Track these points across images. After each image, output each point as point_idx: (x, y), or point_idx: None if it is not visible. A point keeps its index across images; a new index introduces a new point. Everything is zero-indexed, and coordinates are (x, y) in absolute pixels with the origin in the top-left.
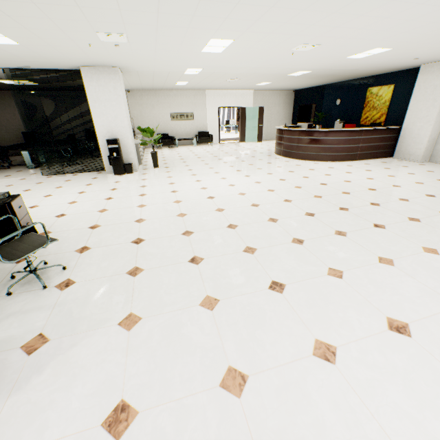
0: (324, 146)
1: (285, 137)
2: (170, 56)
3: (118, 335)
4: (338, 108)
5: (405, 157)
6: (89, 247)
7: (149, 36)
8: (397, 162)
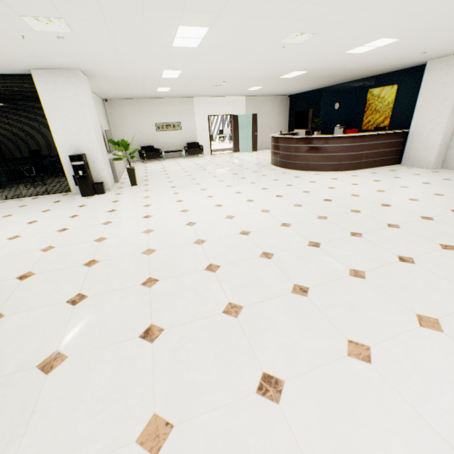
0: (325, 155)
1: (281, 146)
2: (136, 53)
3: None
4: (337, 112)
5: (414, 163)
6: (1, 313)
7: (96, 22)
8: (406, 170)
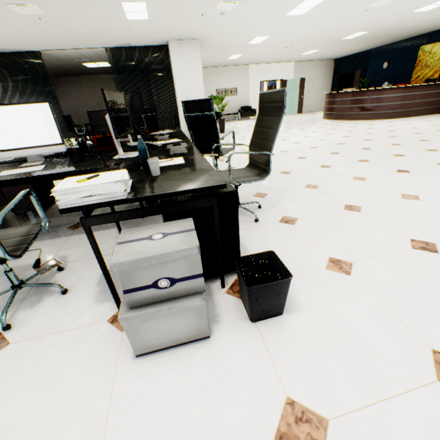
0: (380, 105)
1: (338, 101)
2: (254, 23)
3: (311, 190)
4: (385, 71)
5: None
6: (232, 167)
7: (257, 2)
8: None
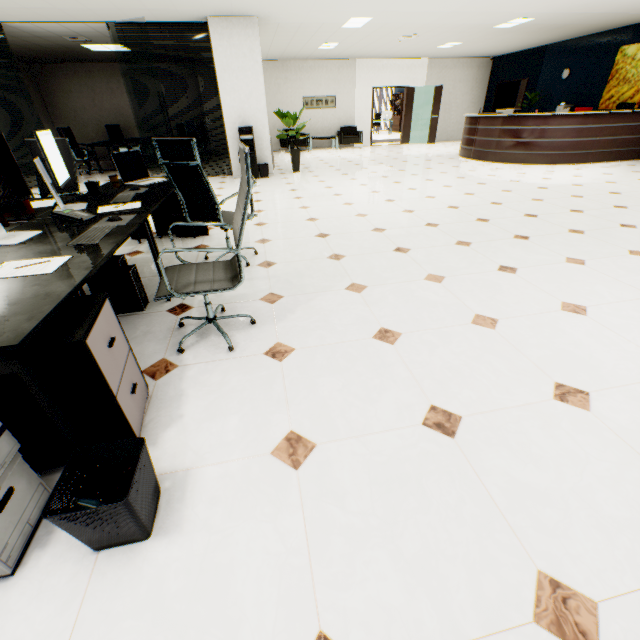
0: (541, 141)
1: (480, 129)
2: None
3: (351, 295)
4: (564, 84)
5: None
6: (268, 239)
7: None
8: None
